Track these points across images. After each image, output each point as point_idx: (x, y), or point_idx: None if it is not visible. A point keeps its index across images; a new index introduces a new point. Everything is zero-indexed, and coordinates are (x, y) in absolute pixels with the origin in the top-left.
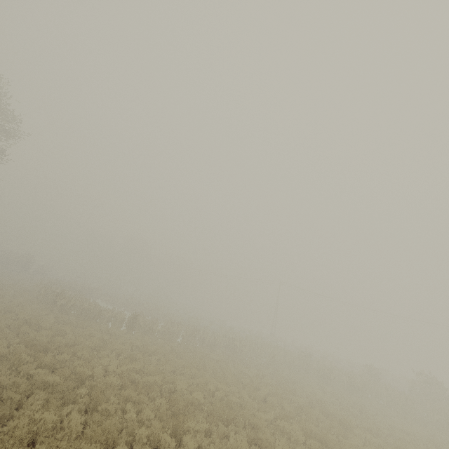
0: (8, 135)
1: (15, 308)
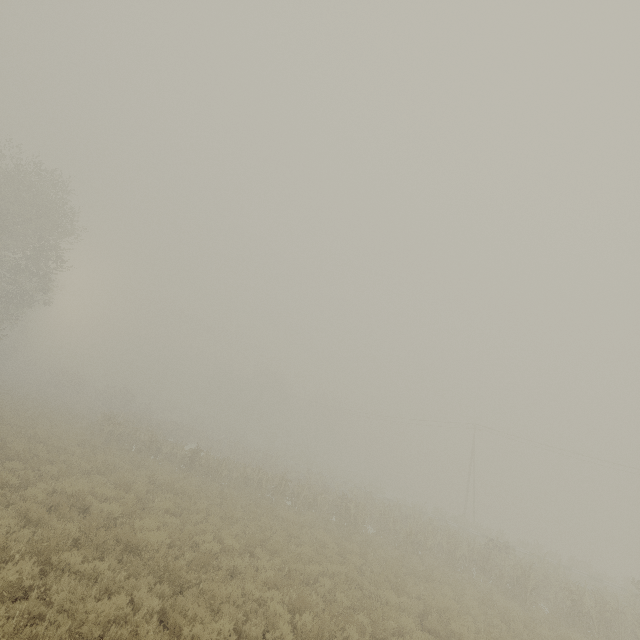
0: (65, 232)
1: (43, 427)
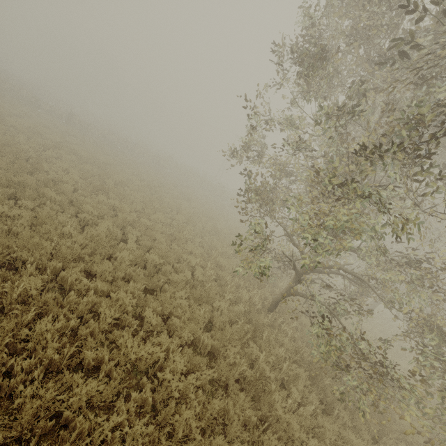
0: None
1: None
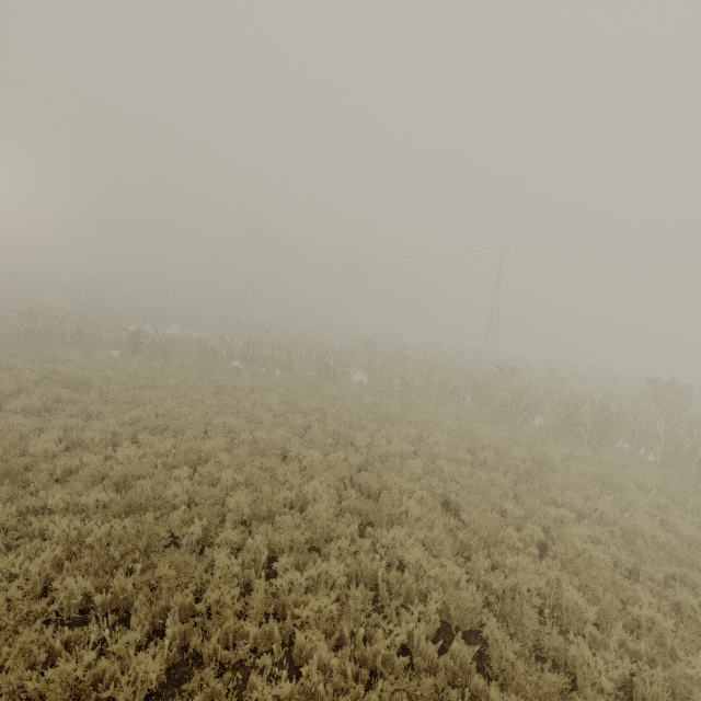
0: None
1: None
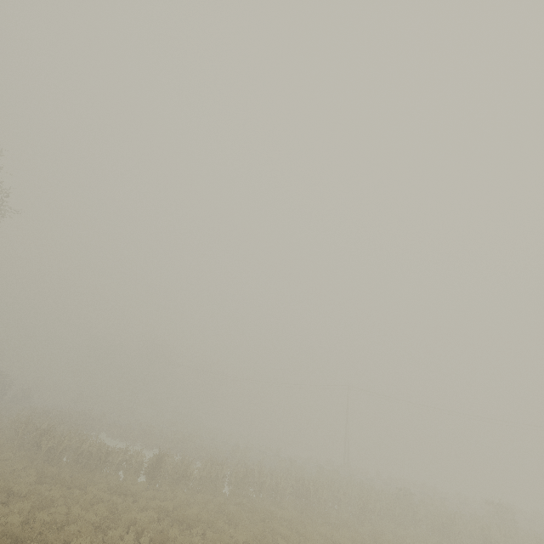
0: None
1: None
